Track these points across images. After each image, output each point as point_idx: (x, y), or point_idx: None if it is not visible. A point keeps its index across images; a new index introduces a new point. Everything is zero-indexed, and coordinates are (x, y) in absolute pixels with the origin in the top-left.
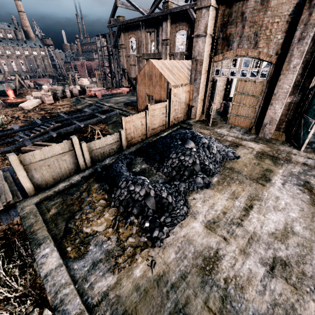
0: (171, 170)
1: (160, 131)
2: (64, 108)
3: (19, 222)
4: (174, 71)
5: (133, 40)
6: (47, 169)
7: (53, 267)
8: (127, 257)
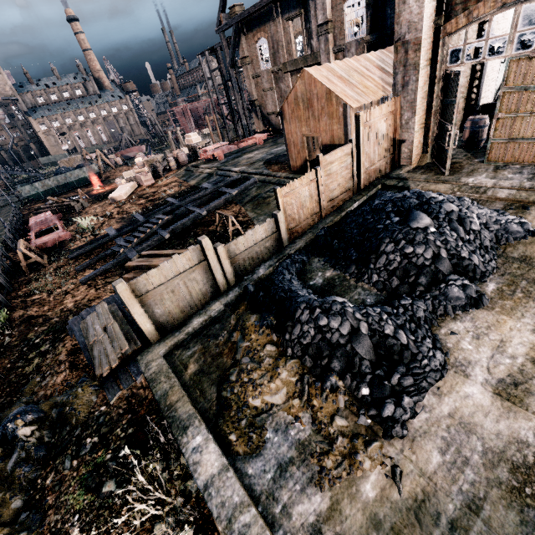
0: (386, 277)
1: (343, 201)
2: (171, 189)
3: (145, 384)
4: (353, 80)
5: (263, 43)
6: (171, 298)
7: (215, 471)
8: (341, 456)
